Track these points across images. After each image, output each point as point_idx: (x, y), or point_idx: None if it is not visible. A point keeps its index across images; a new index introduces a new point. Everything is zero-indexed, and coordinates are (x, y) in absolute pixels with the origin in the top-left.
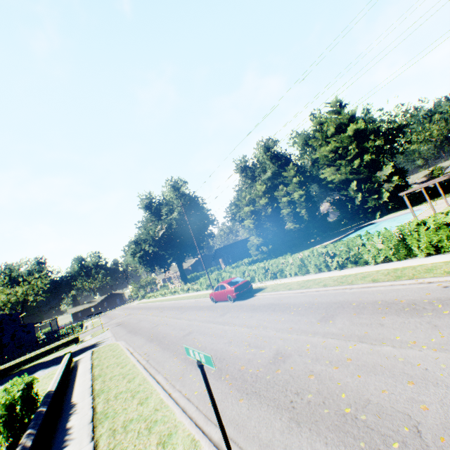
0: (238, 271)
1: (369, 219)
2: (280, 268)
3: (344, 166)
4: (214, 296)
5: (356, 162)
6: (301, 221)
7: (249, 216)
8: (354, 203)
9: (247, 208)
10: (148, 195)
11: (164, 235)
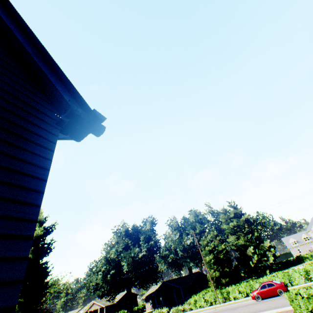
0: (249, 283)
1: (256, 276)
2: (289, 278)
3: (242, 236)
4: (261, 293)
5: (250, 235)
6: (227, 266)
7: (208, 253)
8: (251, 261)
9: (208, 247)
10: (120, 223)
11: (143, 257)
